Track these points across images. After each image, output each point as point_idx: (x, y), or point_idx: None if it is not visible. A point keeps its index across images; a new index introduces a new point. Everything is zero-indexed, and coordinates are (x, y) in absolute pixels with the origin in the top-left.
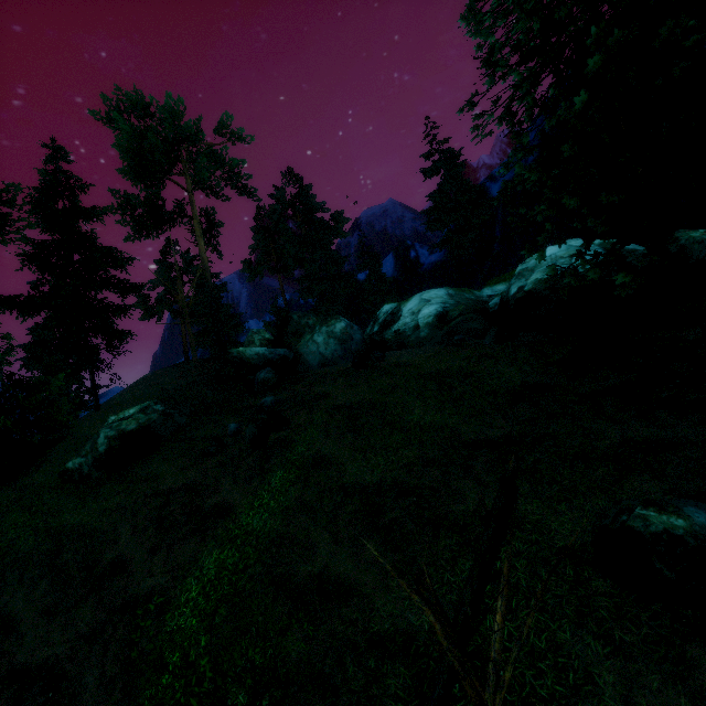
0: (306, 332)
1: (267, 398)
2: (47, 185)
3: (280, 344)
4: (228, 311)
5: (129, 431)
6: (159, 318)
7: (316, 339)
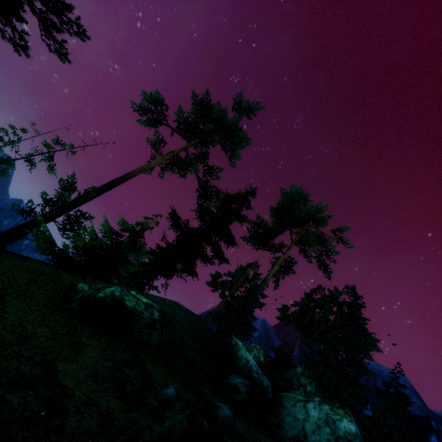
0: (298, 390)
1: (225, 406)
2: (237, 195)
3: (267, 375)
4: (250, 320)
5: (124, 304)
6: (214, 289)
7: (309, 407)
